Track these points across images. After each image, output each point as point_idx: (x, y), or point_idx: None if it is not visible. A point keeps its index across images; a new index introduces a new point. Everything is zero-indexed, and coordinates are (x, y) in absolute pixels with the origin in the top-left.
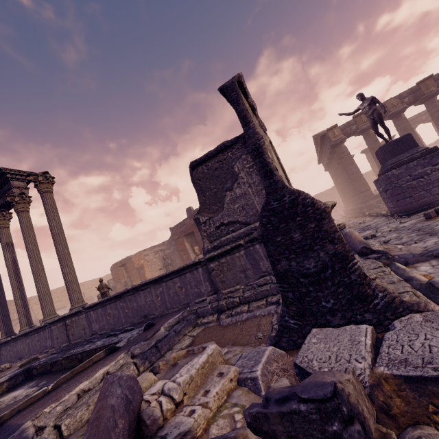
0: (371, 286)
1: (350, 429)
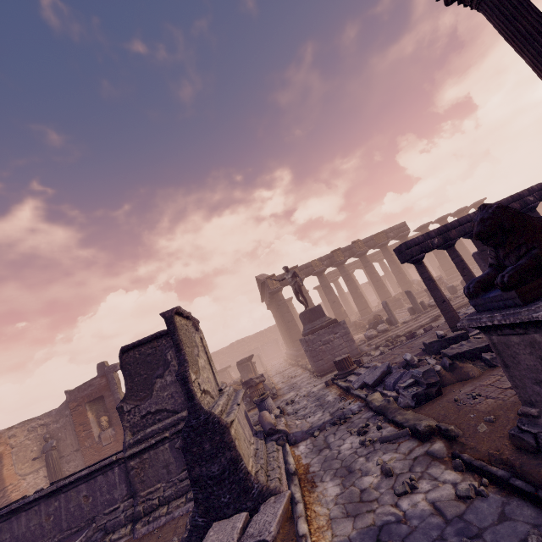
0: (251, 480)
1: None
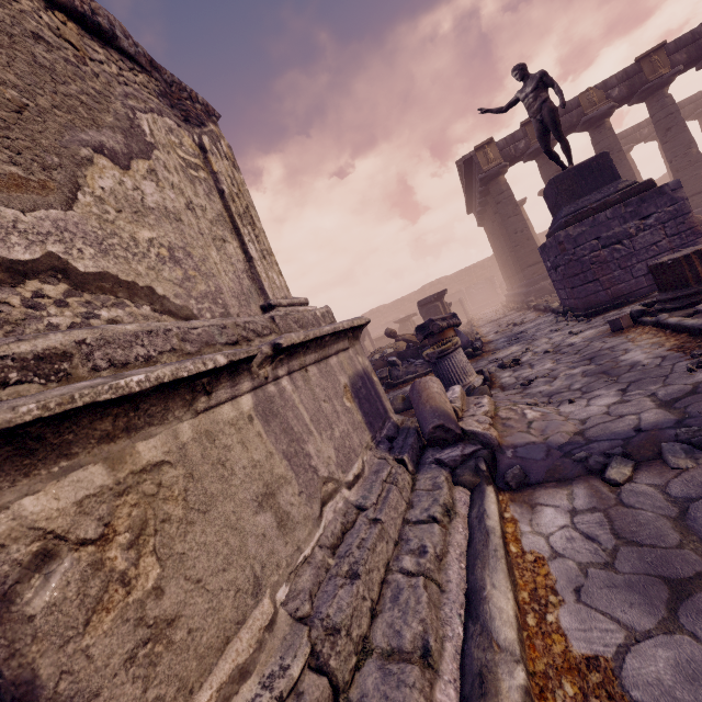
0: None
1: None
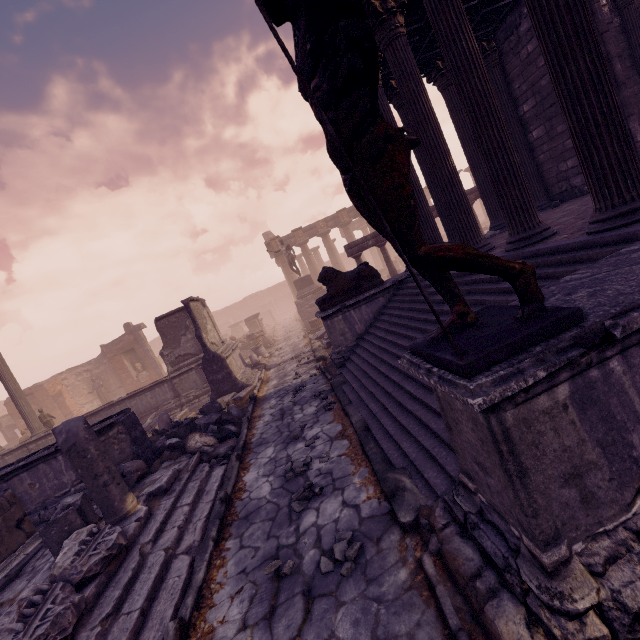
0: (238, 381)
1: (217, 404)
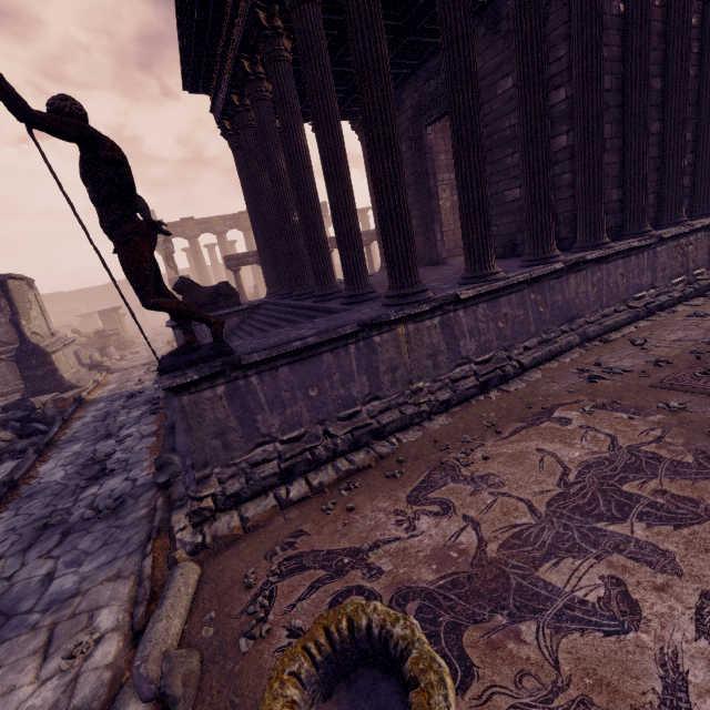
0: (65, 380)
1: (29, 403)
